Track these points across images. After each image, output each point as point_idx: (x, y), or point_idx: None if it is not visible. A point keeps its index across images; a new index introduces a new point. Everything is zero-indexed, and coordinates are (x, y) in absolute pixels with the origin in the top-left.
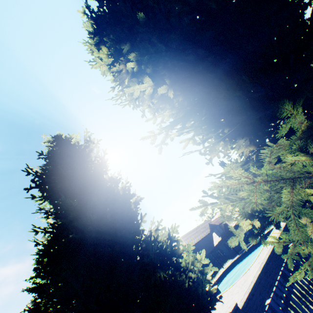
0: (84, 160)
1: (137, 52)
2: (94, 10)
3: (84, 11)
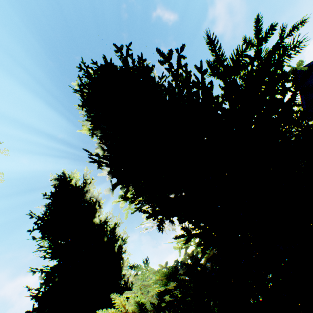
0: (82, 199)
1: (101, 143)
2: (85, 82)
3: (78, 83)
